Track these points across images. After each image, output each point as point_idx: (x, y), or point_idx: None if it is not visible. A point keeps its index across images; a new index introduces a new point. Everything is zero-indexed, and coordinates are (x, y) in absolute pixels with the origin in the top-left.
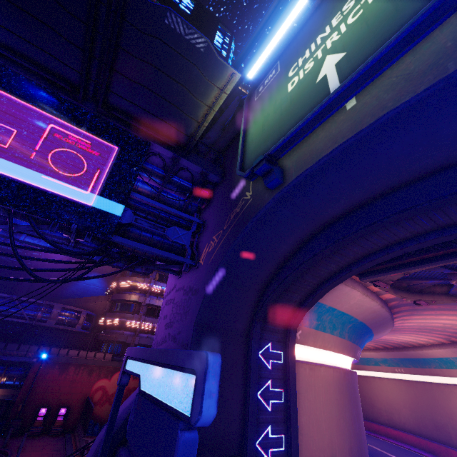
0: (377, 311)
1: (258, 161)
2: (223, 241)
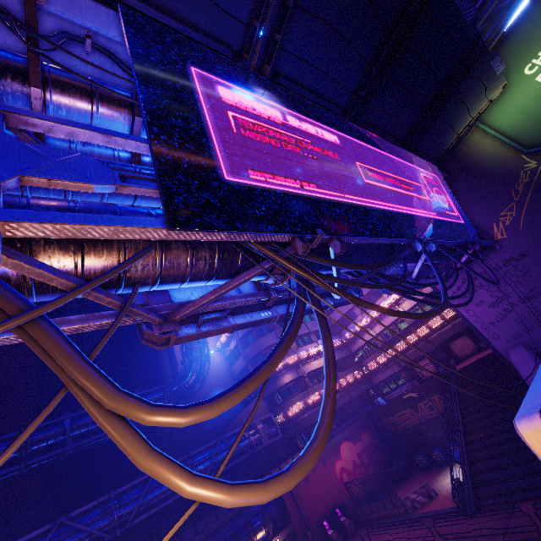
0: None
1: None
2: (528, 206)
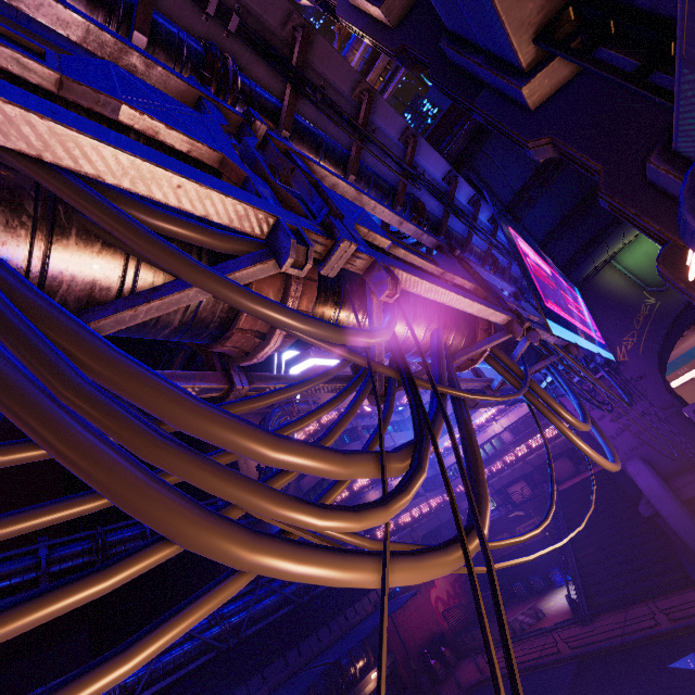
0: None
1: None
2: (647, 335)
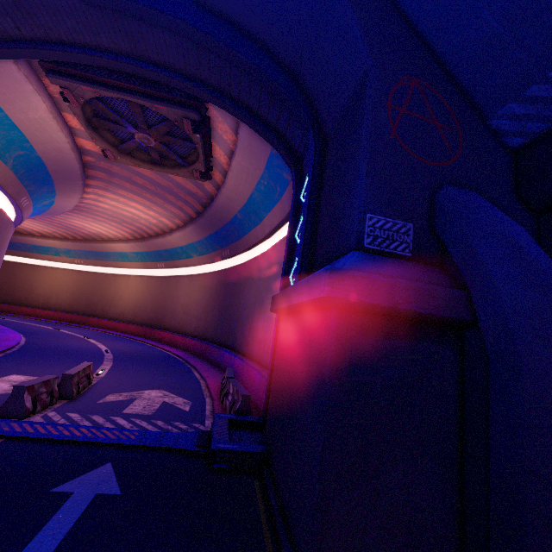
0: (65, 153)
1: None
2: None
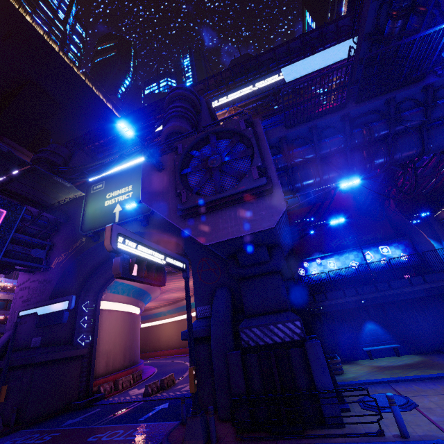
0: None
1: (90, 232)
2: (69, 258)
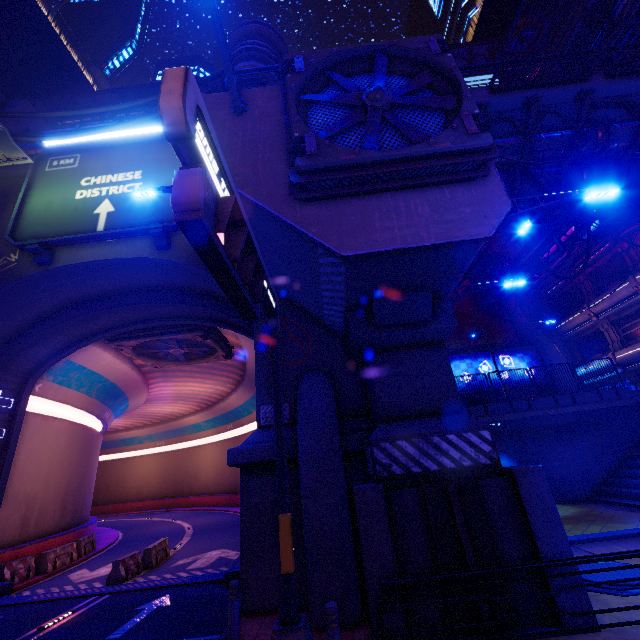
0: (128, 373)
1: (33, 242)
2: None
